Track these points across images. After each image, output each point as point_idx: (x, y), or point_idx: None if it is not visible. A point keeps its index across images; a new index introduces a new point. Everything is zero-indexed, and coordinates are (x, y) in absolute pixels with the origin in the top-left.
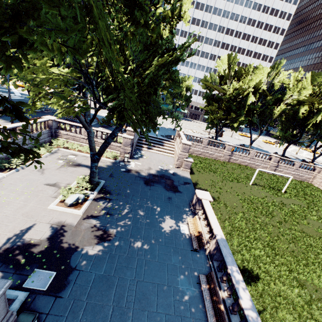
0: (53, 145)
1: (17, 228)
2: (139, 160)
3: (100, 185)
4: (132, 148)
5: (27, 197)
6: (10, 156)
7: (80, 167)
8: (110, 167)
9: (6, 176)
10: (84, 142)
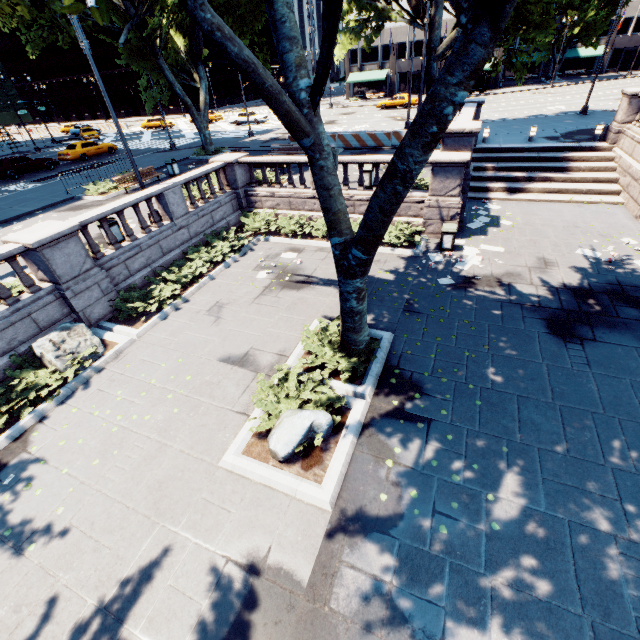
0: (244, 230)
1: (120, 568)
2: (491, 236)
3: (379, 354)
4: (464, 197)
5: (170, 413)
6: (151, 279)
7: (312, 287)
8: (401, 277)
9: (138, 337)
10: (315, 209)
